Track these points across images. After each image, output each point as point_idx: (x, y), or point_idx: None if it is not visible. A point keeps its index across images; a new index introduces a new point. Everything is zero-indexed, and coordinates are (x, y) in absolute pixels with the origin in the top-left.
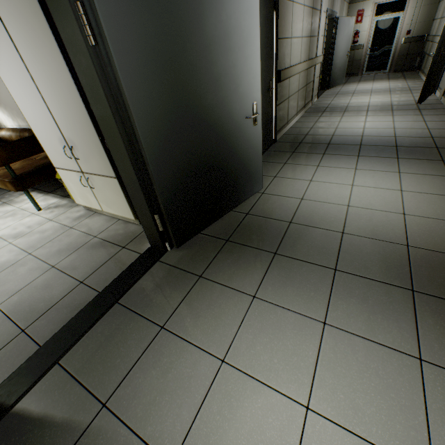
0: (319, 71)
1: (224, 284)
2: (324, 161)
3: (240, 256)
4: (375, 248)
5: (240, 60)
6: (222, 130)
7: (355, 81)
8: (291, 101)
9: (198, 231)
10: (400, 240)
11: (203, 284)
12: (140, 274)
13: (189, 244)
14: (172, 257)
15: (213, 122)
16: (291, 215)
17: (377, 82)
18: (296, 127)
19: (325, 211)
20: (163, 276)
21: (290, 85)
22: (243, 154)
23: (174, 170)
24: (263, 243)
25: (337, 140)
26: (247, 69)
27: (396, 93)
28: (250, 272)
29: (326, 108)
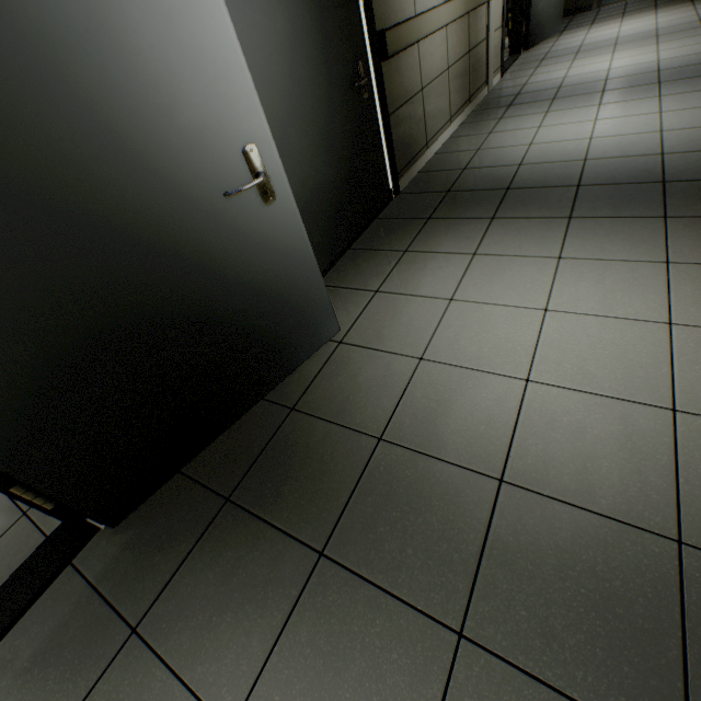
0: (501, 15)
1: (176, 669)
2: (490, 240)
3: (240, 561)
4: (584, 549)
5: (145, 28)
6: (154, 243)
7: (584, 24)
8: (432, 96)
9: (168, 473)
10: (657, 519)
11: (130, 663)
12: (13, 617)
13: (147, 509)
14: (101, 553)
15: (107, 232)
16: (386, 415)
17: (630, 18)
18: (447, 151)
19: (468, 401)
20: (59, 621)
21: (424, 61)
22: (252, 280)
23: (8, 388)
24: (303, 514)
25: (527, 178)
26: (187, 53)
27: (671, 39)
28: (246, 626)
29: (516, 97)
